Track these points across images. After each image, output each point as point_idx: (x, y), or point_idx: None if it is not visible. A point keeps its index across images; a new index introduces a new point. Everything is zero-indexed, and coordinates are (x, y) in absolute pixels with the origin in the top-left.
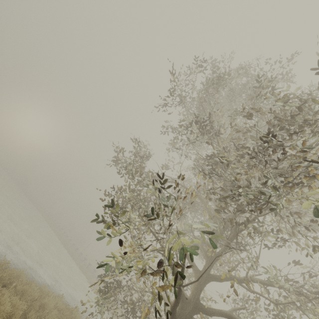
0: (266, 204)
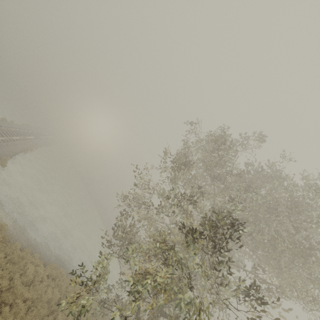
0: (228, 263)
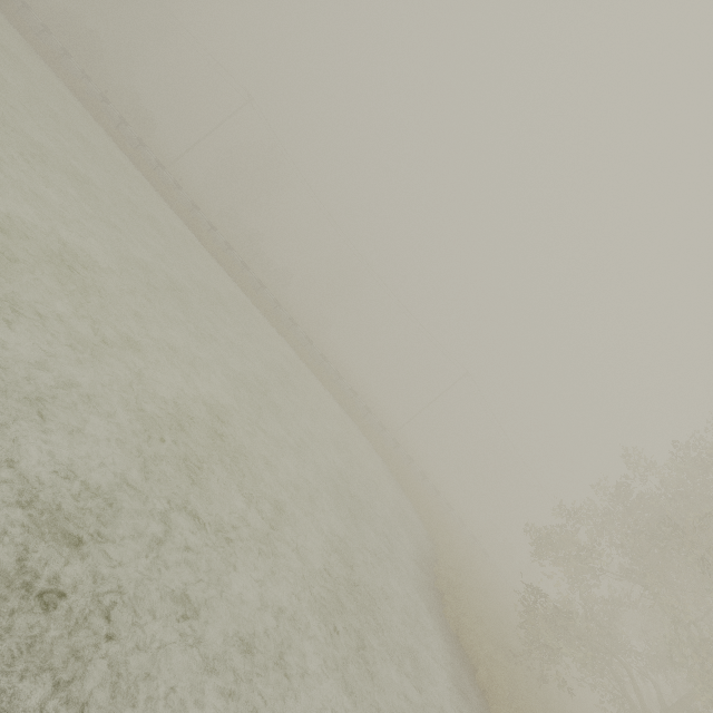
0: None
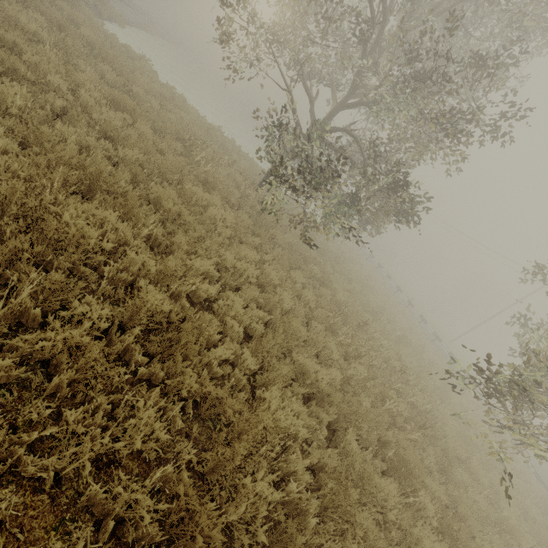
0: (459, 1)
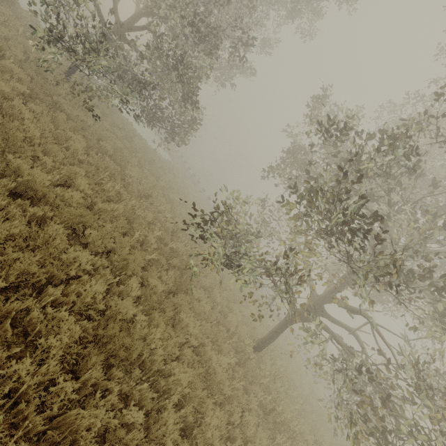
0: None
